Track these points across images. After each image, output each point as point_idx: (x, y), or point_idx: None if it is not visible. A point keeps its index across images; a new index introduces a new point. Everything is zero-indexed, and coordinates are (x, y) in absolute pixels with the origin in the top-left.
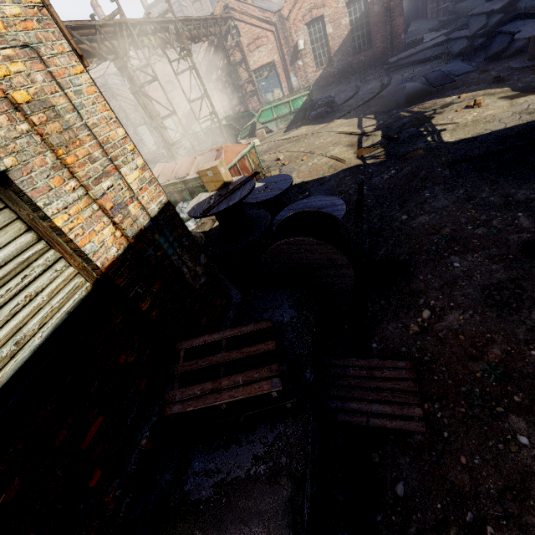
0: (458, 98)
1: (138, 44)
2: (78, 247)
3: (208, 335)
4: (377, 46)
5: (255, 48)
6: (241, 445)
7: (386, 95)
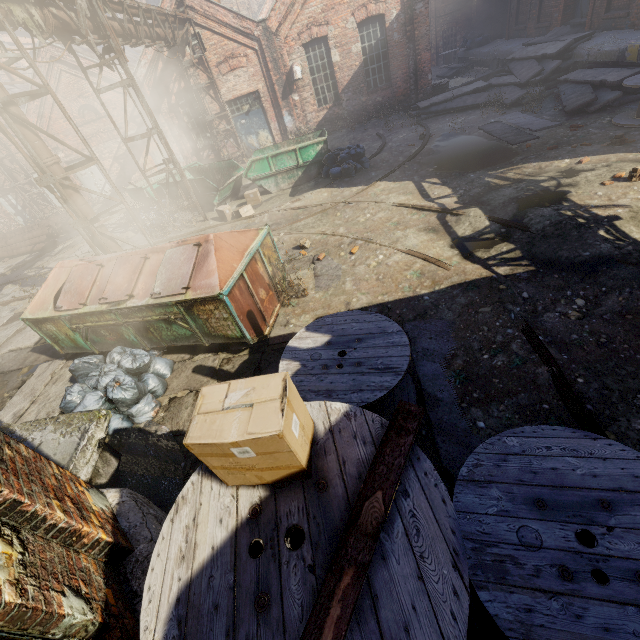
0: (578, 162)
1: None
2: None
3: None
4: (398, 85)
5: (229, 71)
6: None
7: (438, 150)
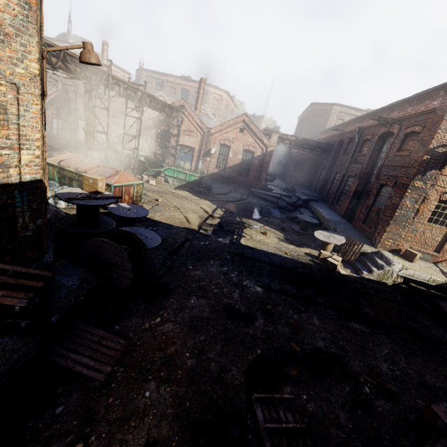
0: (263, 226)
1: (109, 87)
2: None
3: (3, 264)
4: (250, 178)
5: (187, 135)
6: None
7: (239, 204)
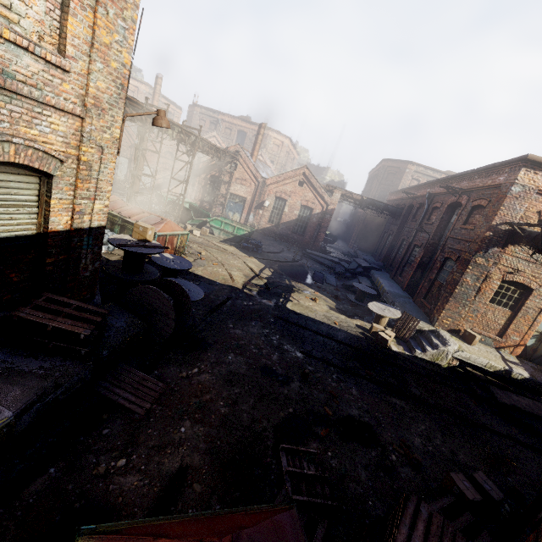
0: (314, 292)
1: (163, 131)
2: (49, 215)
3: (68, 298)
4: (306, 238)
5: (240, 183)
6: (37, 359)
7: (290, 266)
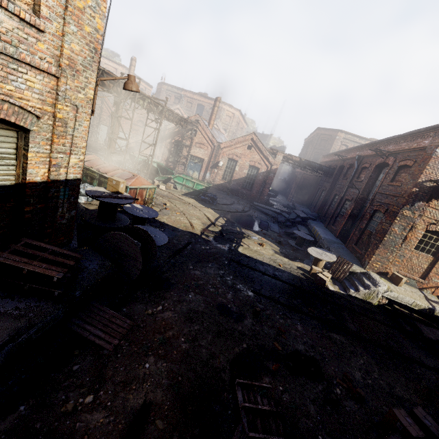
0: (261, 238)
1: (135, 101)
2: (27, 167)
3: (44, 243)
4: (253, 192)
5: (199, 147)
6: (13, 300)
7: (240, 215)
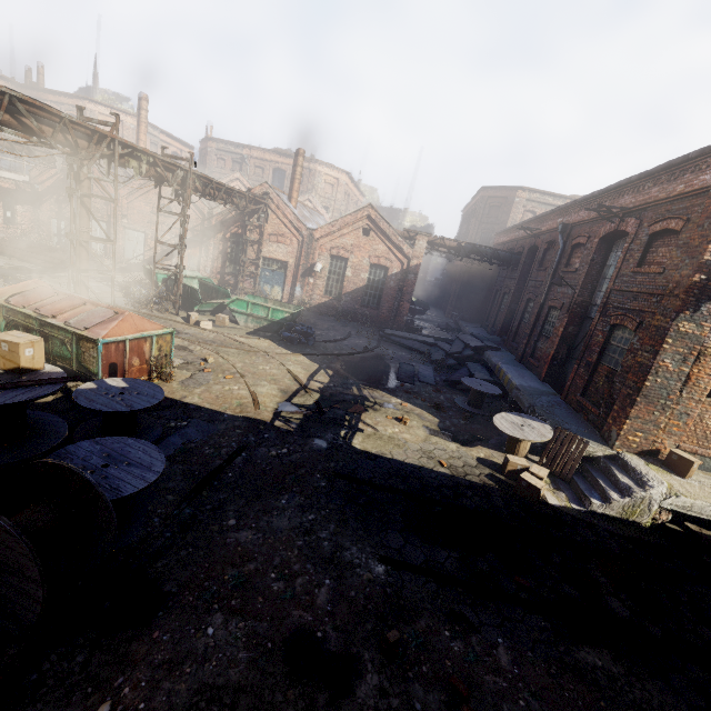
0: (401, 404)
1: (115, 162)
2: None
3: None
4: (383, 311)
5: (275, 241)
6: None
7: (360, 360)
